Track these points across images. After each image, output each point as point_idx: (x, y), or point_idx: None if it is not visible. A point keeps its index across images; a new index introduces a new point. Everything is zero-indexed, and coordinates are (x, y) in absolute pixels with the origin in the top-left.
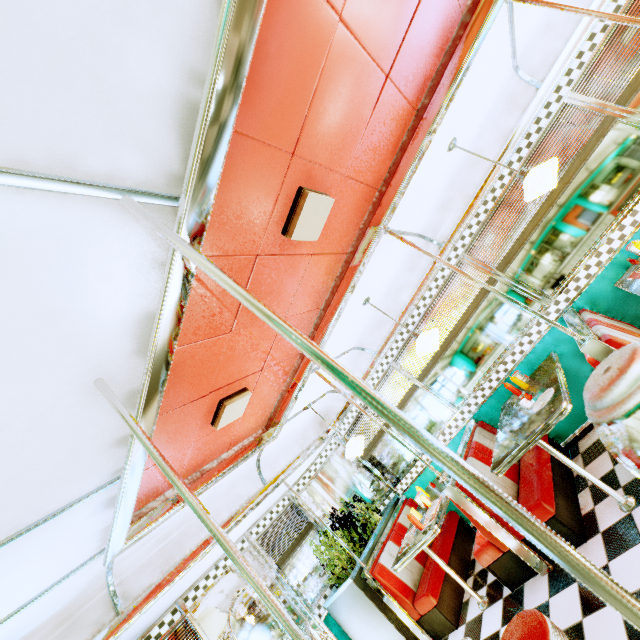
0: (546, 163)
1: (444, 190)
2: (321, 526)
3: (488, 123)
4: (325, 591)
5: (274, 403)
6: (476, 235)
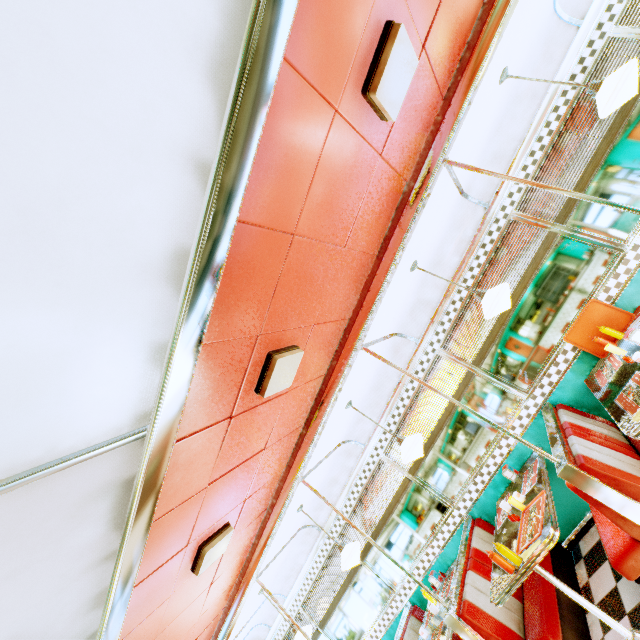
0: (347, 555)
1: (313, 502)
2: None
3: (335, 465)
4: None
5: None
6: (343, 528)
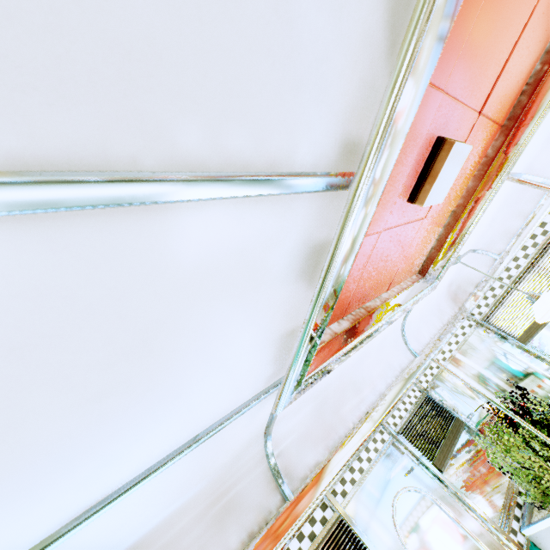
0: None
1: None
2: (473, 425)
3: None
4: (513, 510)
5: (439, 230)
6: None
